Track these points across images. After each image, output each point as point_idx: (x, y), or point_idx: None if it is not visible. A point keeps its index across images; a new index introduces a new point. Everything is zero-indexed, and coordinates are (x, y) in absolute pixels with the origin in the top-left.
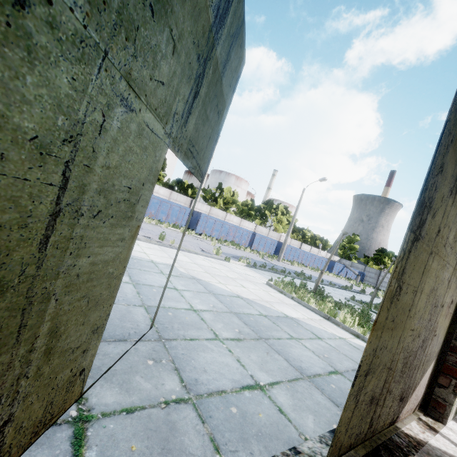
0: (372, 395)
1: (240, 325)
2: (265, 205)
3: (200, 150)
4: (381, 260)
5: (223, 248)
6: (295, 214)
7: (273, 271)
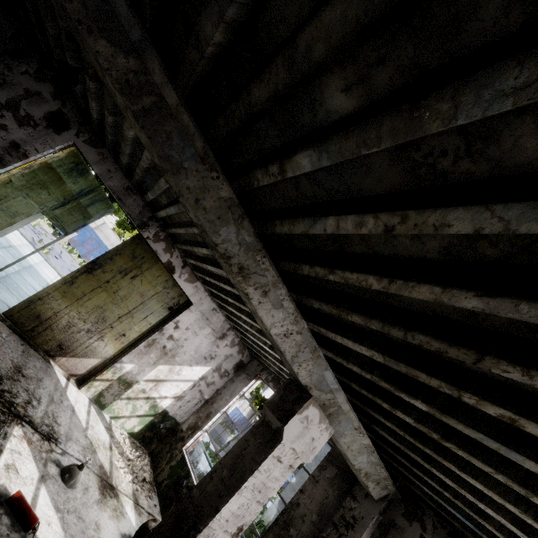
0: (40, 314)
1: None
2: None
3: (65, 222)
4: None
5: None
6: None
7: None
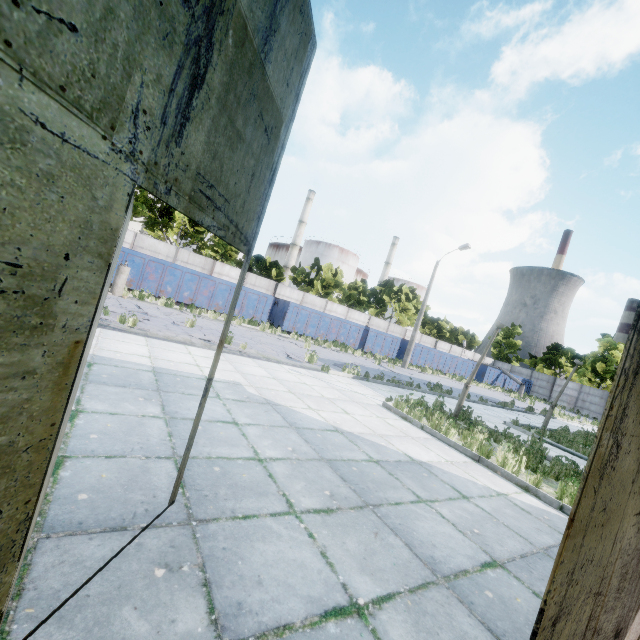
0: None
1: (333, 483)
2: (383, 287)
3: (232, 195)
4: (556, 361)
5: (321, 352)
6: (426, 299)
7: (395, 384)
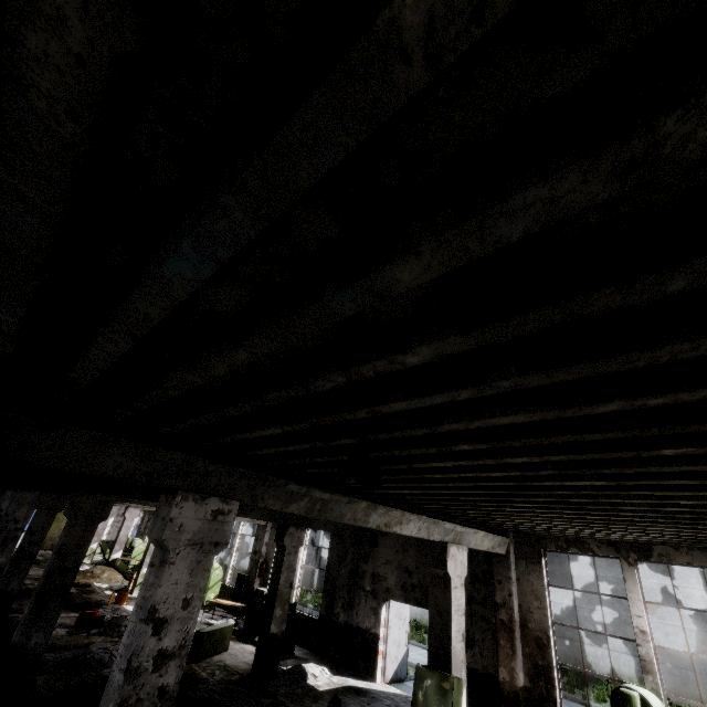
0: None
1: None
2: None
3: None
4: None
5: None
6: None
7: None
